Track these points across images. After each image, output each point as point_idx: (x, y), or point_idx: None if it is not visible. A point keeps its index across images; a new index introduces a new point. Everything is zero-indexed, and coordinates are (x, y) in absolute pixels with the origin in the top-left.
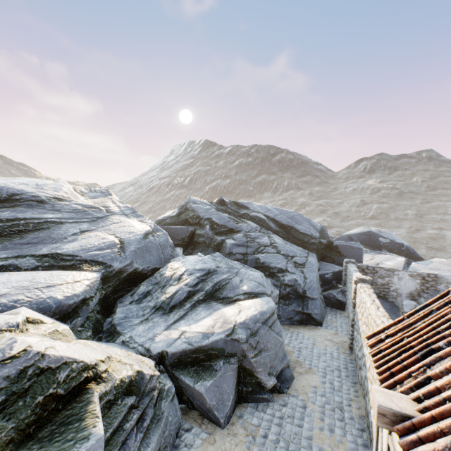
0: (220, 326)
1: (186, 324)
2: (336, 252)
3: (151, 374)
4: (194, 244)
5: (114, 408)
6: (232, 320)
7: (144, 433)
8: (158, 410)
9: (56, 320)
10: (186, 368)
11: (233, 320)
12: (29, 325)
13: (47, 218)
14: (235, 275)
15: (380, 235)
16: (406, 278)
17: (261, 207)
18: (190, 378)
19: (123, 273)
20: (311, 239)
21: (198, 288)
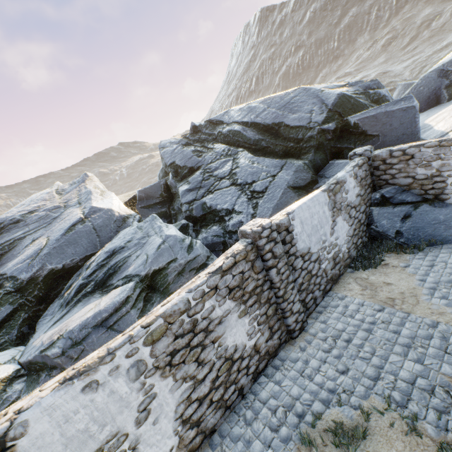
0: (53, 336)
1: (54, 327)
2: (359, 135)
3: None
4: (174, 197)
5: None
6: (68, 326)
7: None
8: None
9: None
10: (32, 376)
11: (66, 328)
12: None
13: (16, 237)
14: (140, 249)
15: None
16: None
17: (240, 111)
18: (26, 387)
19: (38, 278)
20: (307, 132)
21: (92, 278)
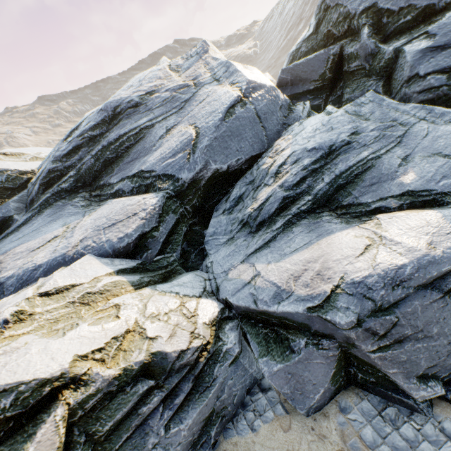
0: (307, 283)
1: (266, 259)
2: None
3: (181, 349)
4: (344, 79)
5: (118, 398)
6: (337, 272)
7: (180, 405)
8: (207, 376)
9: (121, 260)
10: (256, 327)
11: (337, 274)
12: (52, 298)
13: (141, 125)
14: (394, 146)
15: None
16: None
17: None
18: (256, 344)
19: (199, 181)
20: None
21: (301, 189)
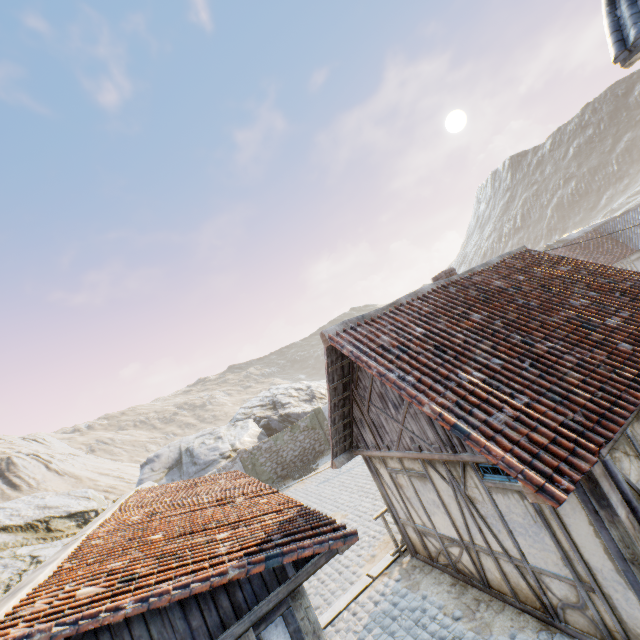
0: None
1: None
2: None
3: None
4: None
5: None
6: None
7: None
8: None
9: None
10: None
11: None
12: None
13: None
14: None
15: None
16: None
17: (577, 233)
18: None
19: None
20: None
21: None
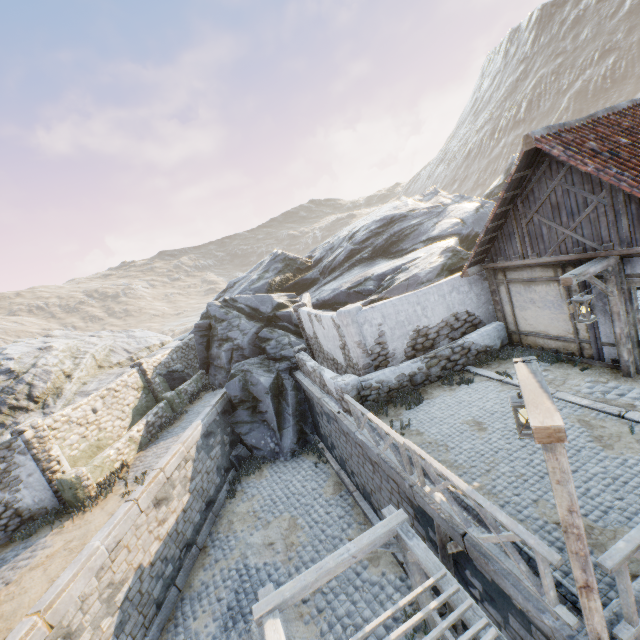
0: None
1: None
2: None
3: None
4: None
5: None
6: None
7: None
8: None
9: None
10: None
11: None
12: None
13: (413, 224)
14: None
15: None
16: None
17: None
18: None
19: (469, 236)
20: None
21: None
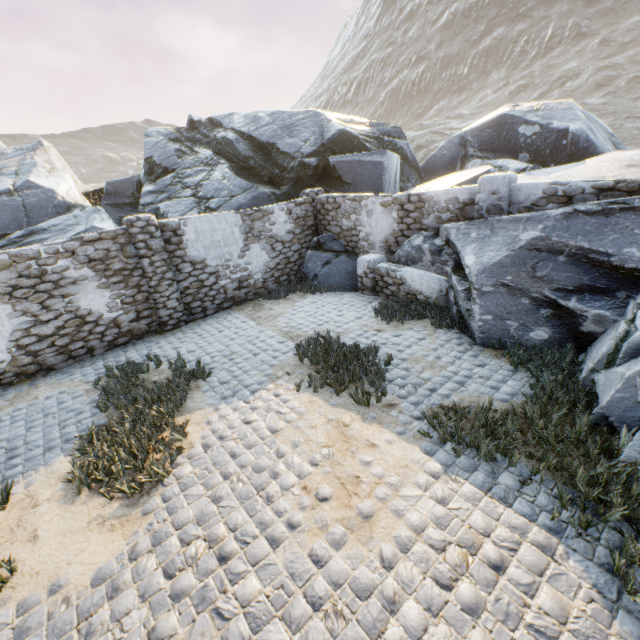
0: None
1: None
2: (336, 179)
3: None
4: None
5: None
6: None
7: None
8: None
9: None
10: None
11: None
12: None
13: None
14: (62, 234)
15: (522, 118)
16: (378, 212)
17: (244, 118)
18: None
19: None
20: (291, 161)
21: None
